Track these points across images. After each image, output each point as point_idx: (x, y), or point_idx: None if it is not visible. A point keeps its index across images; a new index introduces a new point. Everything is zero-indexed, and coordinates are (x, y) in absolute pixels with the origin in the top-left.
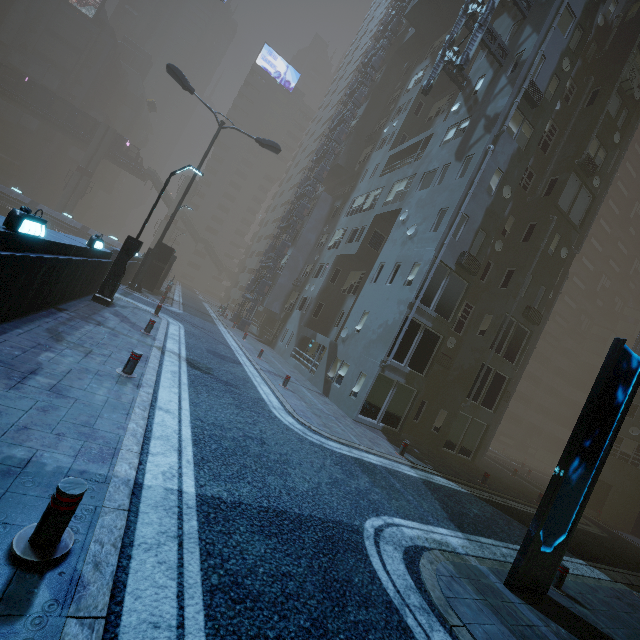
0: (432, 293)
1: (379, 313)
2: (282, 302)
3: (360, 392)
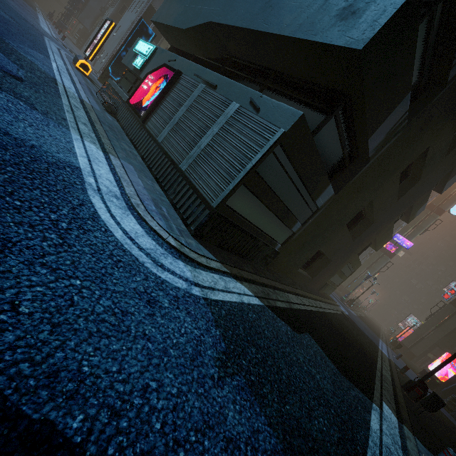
0: (148, 23)
1: (123, 26)
2: (92, 22)
3: (104, 61)
